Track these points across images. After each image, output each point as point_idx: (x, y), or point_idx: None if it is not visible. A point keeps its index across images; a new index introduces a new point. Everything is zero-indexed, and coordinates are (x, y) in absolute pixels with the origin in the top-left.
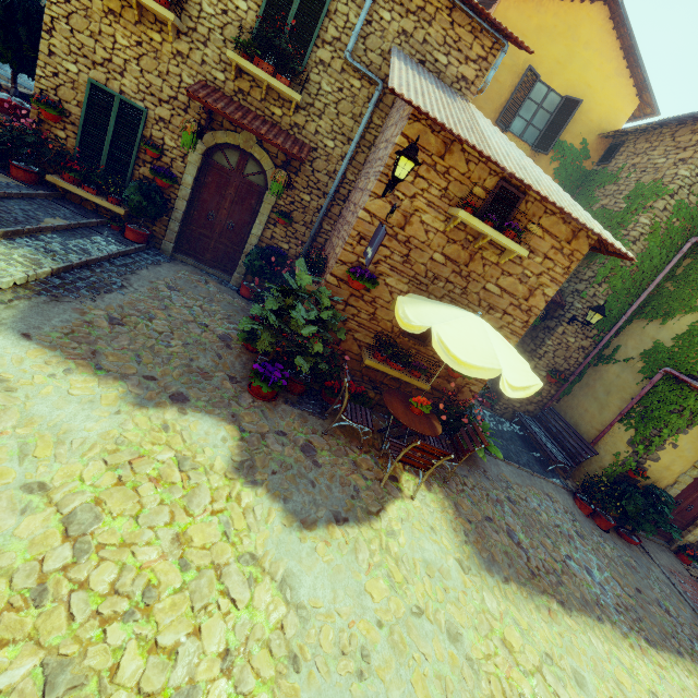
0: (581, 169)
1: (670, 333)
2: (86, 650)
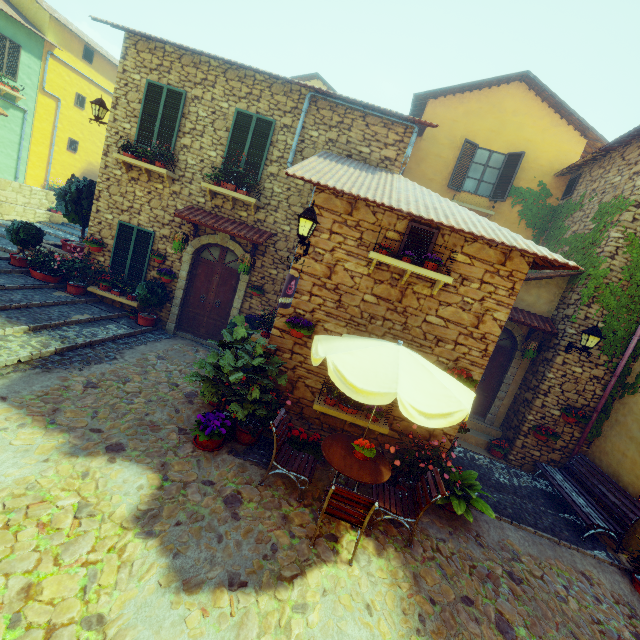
0: (547, 206)
1: None
2: None
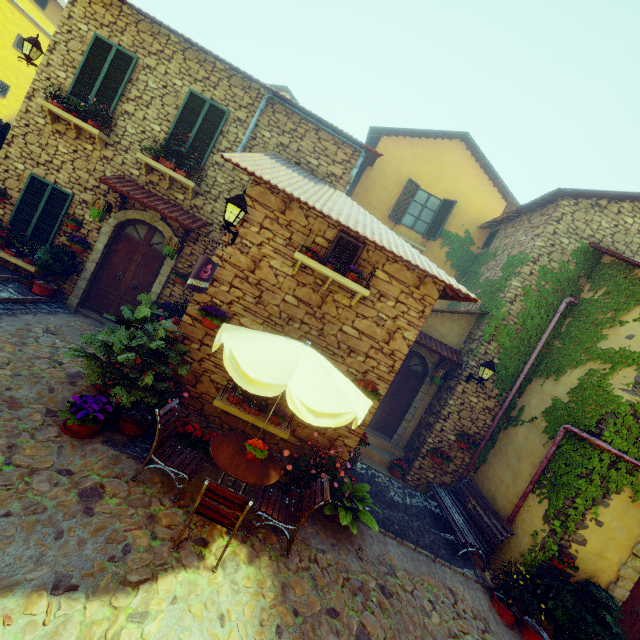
0: (469, 252)
1: (564, 388)
2: None
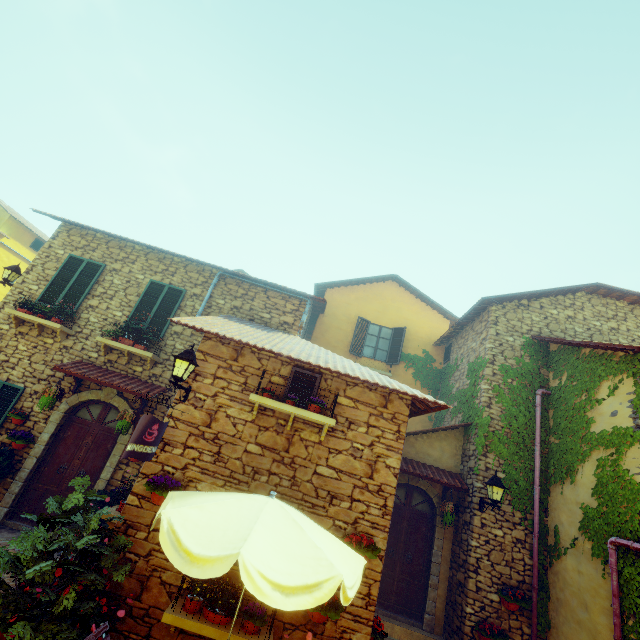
0: (434, 369)
1: (586, 490)
2: None
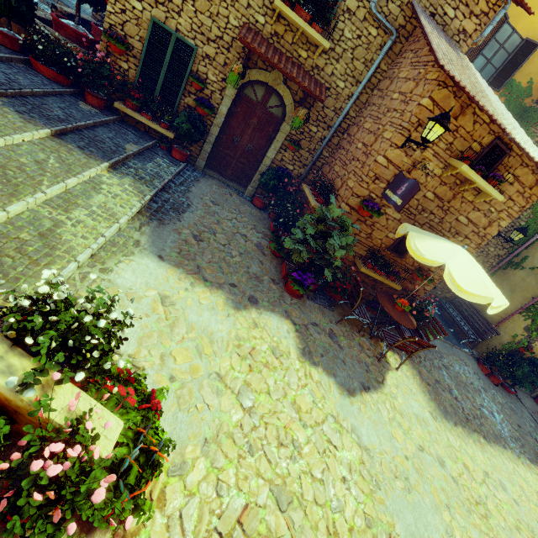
0: (522, 105)
1: None
2: (284, 481)
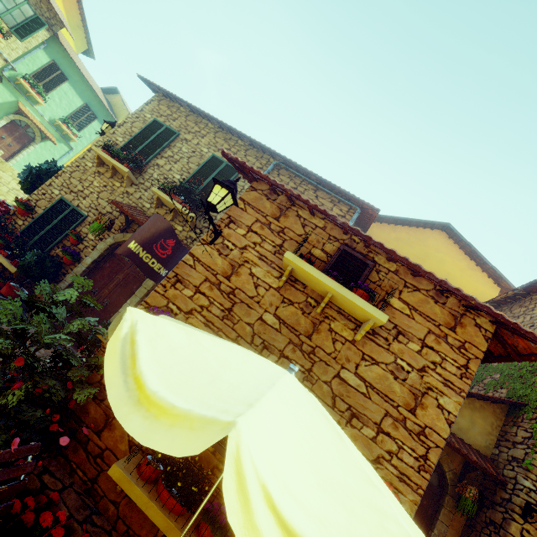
0: None
1: None
2: None
